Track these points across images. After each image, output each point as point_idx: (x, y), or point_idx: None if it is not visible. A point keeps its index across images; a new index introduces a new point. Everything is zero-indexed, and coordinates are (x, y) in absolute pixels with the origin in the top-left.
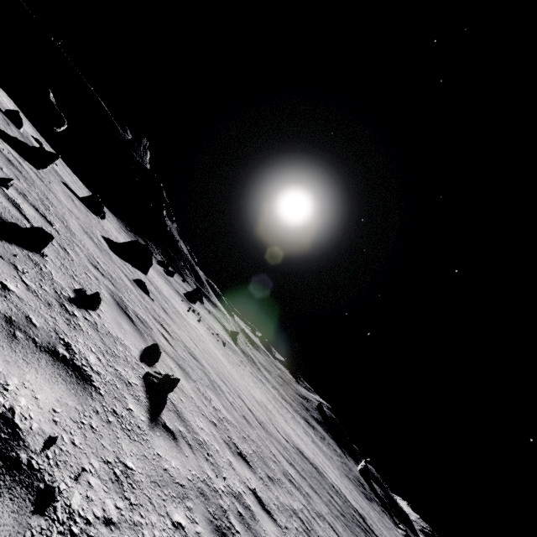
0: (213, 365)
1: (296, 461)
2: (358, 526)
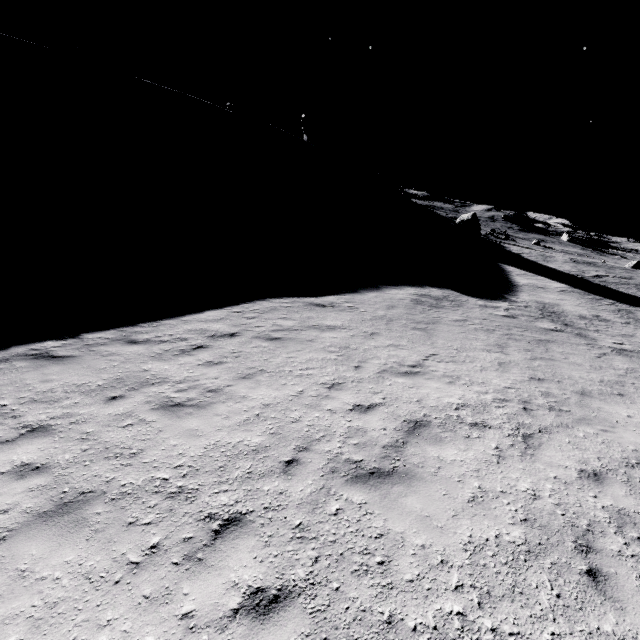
0: None
1: None
2: None
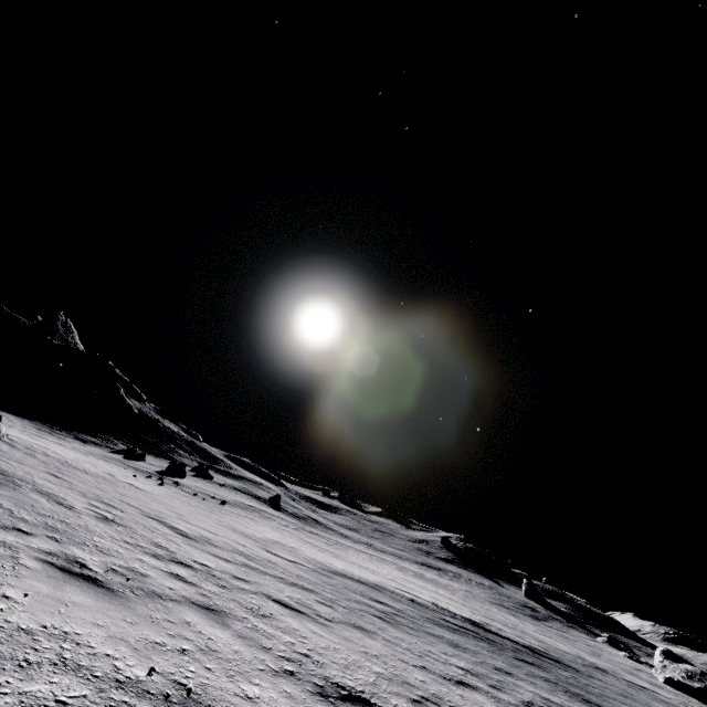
0: (99, 494)
1: (284, 571)
2: (440, 625)
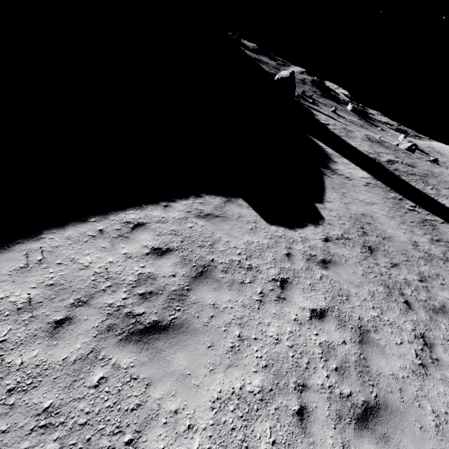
0: None
1: None
2: None
